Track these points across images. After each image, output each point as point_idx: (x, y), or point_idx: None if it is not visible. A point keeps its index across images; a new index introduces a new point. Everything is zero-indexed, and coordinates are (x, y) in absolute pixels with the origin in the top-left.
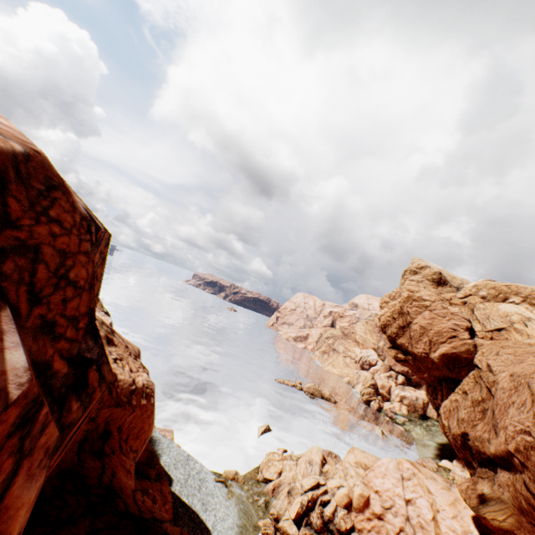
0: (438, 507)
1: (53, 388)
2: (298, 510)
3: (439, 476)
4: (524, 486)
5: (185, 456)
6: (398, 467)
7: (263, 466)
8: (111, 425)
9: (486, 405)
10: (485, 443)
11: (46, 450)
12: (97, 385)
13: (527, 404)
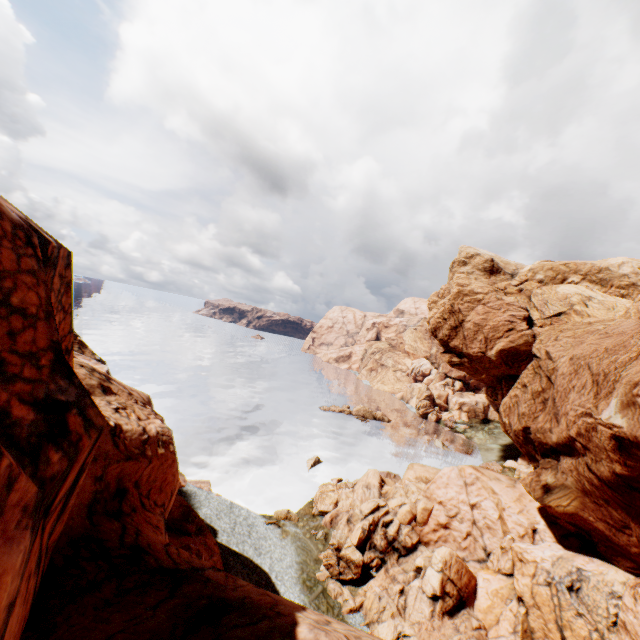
0: (504, 506)
1: (18, 438)
2: (360, 535)
3: (503, 476)
4: (587, 468)
5: (228, 504)
6: (460, 474)
7: (317, 500)
8: (125, 482)
9: (547, 395)
10: (547, 433)
11: (24, 509)
12: (83, 432)
13: (587, 386)
